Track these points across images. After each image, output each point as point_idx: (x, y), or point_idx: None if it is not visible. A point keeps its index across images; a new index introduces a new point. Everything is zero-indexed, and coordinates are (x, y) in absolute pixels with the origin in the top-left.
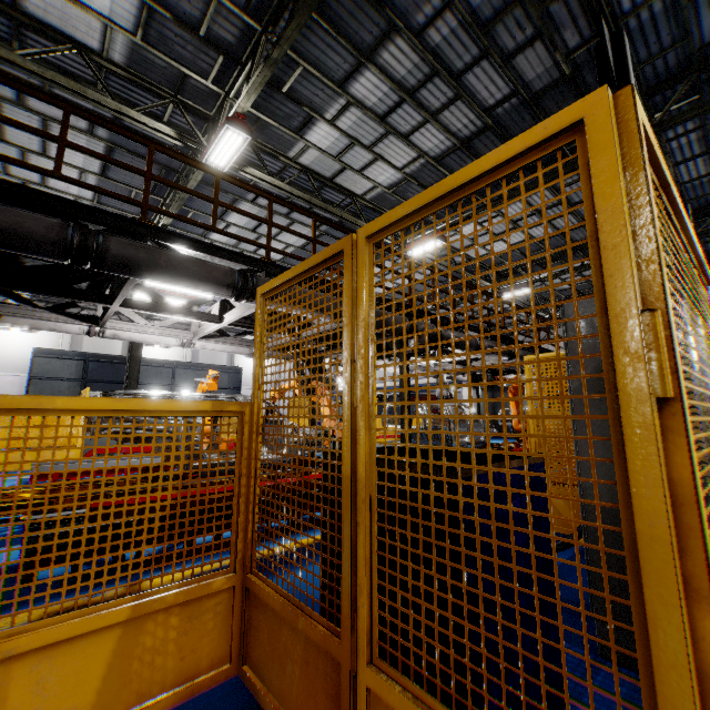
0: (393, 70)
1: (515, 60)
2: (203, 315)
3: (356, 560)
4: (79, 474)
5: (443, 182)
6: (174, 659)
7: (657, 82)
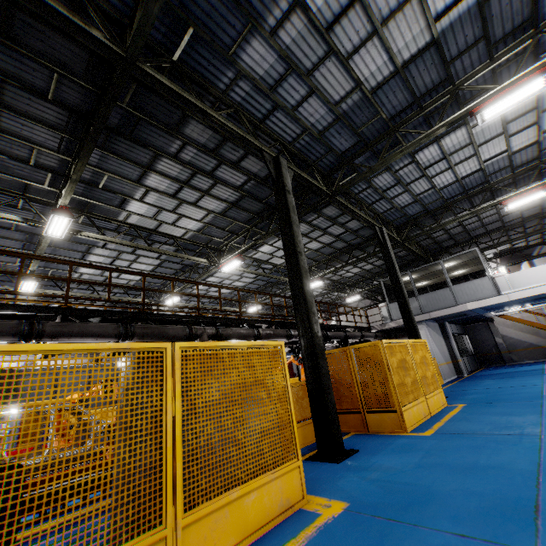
0: (168, 173)
1: (241, 164)
2: None
3: None
4: None
5: None
6: None
7: (330, 168)
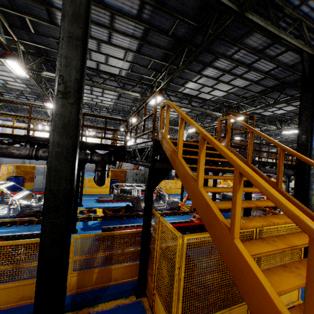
0: None
1: None
2: None
3: None
4: None
5: None
6: None
7: None
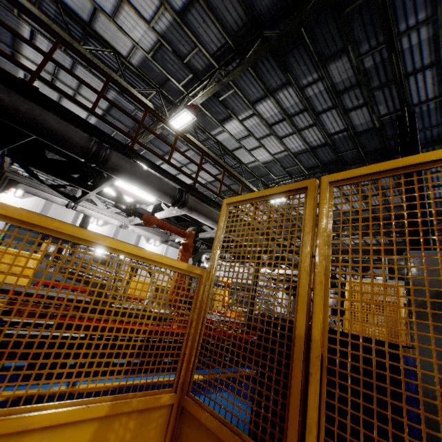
0: (283, 103)
1: (350, 113)
2: (142, 210)
3: (307, 403)
4: (104, 294)
5: (402, 159)
6: None
7: (424, 142)
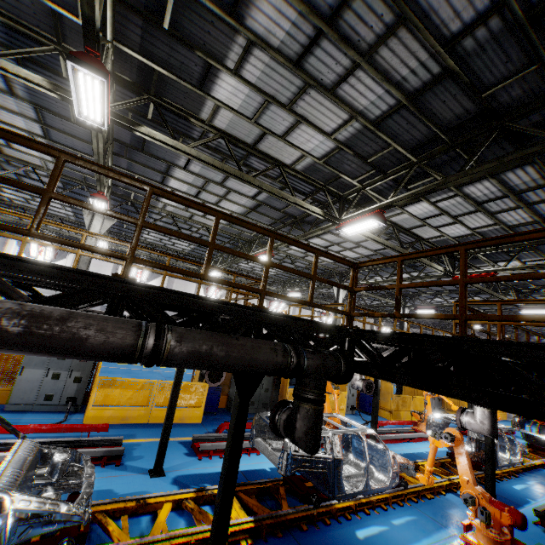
0: None
1: None
2: None
3: None
4: None
5: None
6: None
7: None
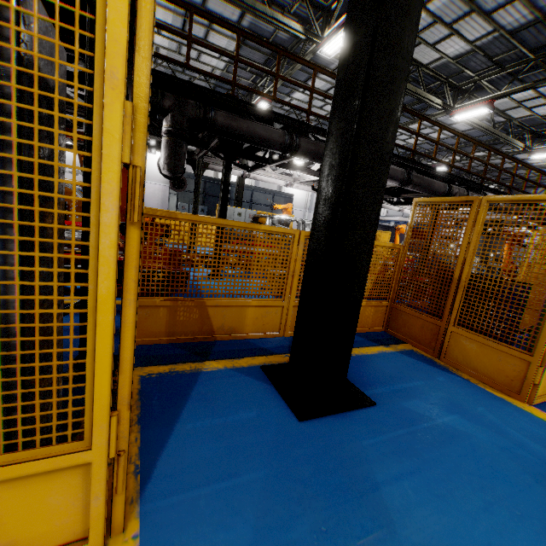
0: None
1: None
2: (311, 171)
3: (454, 301)
4: None
5: (528, 196)
6: (371, 321)
7: None
